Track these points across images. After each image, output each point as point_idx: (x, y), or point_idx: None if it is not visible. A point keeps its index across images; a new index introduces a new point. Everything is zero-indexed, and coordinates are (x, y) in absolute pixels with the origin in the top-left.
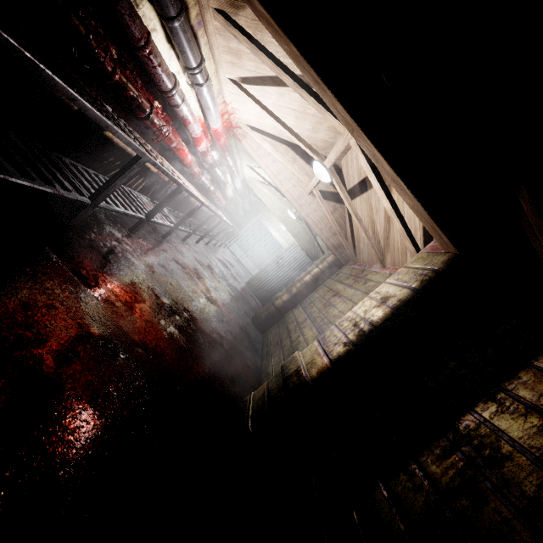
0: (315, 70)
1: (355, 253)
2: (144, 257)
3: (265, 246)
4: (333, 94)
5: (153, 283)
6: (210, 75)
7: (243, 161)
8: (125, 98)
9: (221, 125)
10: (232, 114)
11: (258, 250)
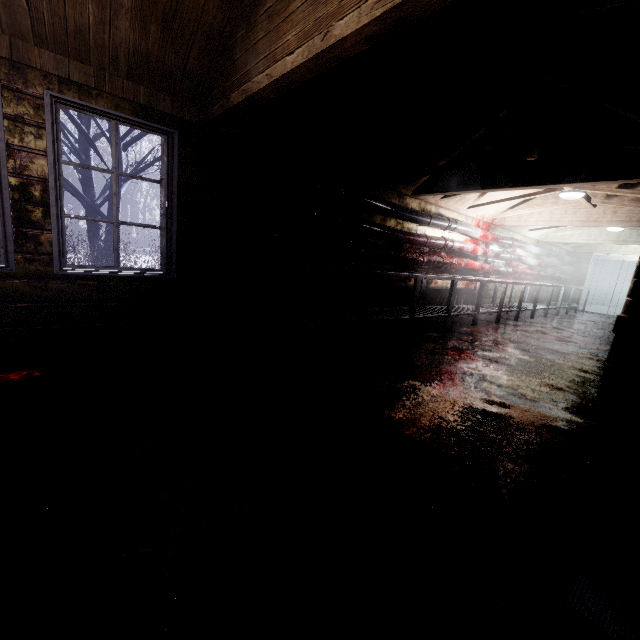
0: (496, 189)
1: None
2: (489, 332)
3: None
4: (512, 188)
5: (503, 339)
6: (456, 218)
7: (521, 231)
8: (431, 264)
9: (481, 231)
10: (483, 219)
11: None
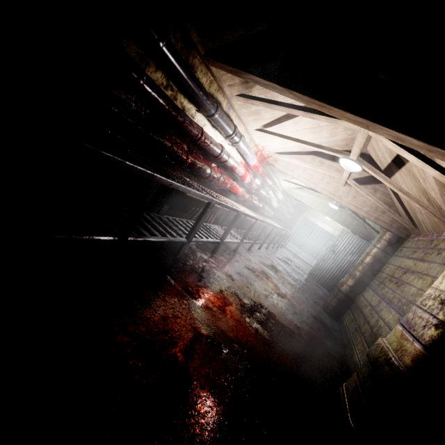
0: (318, 100)
1: (413, 225)
2: (224, 269)
3: (316, 238)
4: (339, 108)
5: (235, 289)
6: (242, 133)
7: (279, 178)
8: (196, 170)
9: (257, 160)
10: (262, 150)
11: (311, 243)
